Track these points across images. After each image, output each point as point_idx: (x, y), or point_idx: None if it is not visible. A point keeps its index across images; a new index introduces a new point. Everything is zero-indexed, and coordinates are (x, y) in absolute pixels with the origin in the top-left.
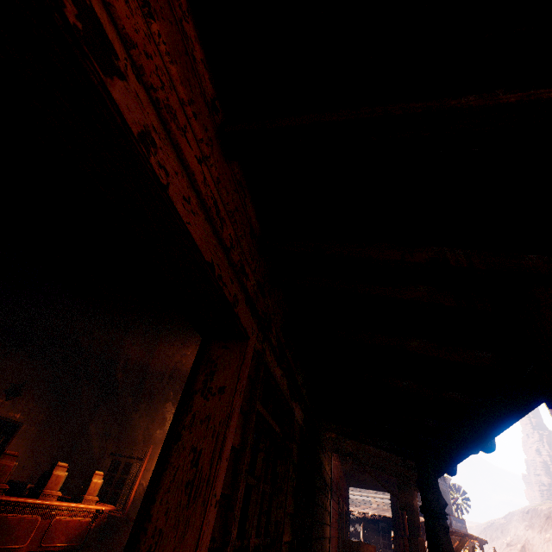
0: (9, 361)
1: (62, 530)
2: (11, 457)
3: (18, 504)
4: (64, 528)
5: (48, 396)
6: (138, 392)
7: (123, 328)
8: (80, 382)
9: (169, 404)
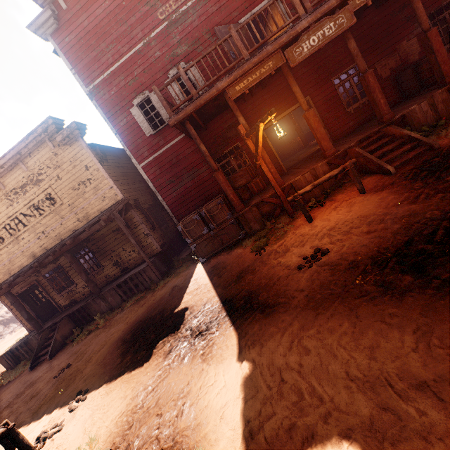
0: None
1: None
2: None
3: None
4: None
5: None
6: None
7: None
8: None
9: None
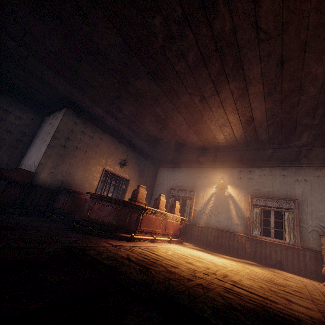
0: (116, 148)
1: (171, 226)
2: (143, 188)
3: (152, 211)
4: (171, 225)
5: (136, 167)
6: (178, 165)
7: (185, 110)
8: (147, 160)
9: (199, 169)
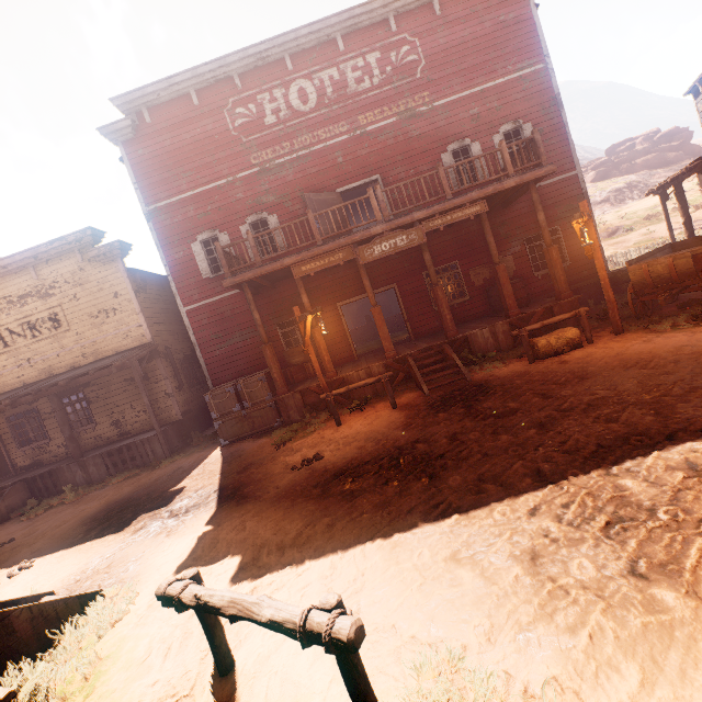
0: None
1: None
2: None
3: None
4: None
5: None
6: None
7: None
8: None
9: None
